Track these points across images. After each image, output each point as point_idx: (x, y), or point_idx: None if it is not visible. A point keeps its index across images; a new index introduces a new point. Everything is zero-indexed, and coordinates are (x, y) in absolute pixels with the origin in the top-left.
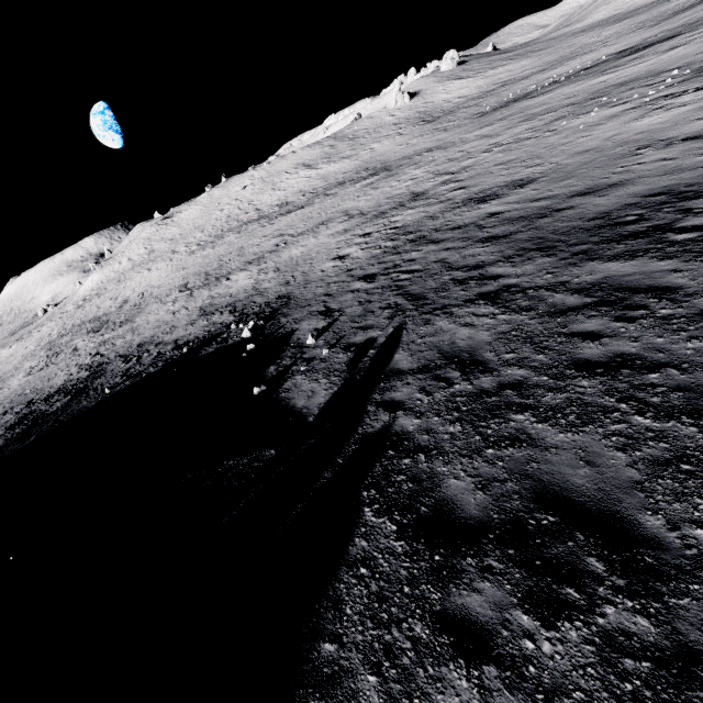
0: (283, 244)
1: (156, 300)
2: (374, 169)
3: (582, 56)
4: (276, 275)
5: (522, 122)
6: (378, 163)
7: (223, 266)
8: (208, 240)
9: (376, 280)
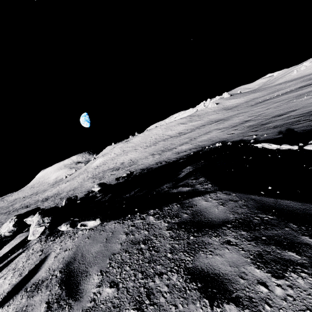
0: (194, 138)
1: (141, 159)
2: (215, 121)
3: (283, 90)
4: (203, 142)
5: (274, 103)
6: (215, 119)
7: (167, 147)
8: (150, 144)
9: (259, 130)
